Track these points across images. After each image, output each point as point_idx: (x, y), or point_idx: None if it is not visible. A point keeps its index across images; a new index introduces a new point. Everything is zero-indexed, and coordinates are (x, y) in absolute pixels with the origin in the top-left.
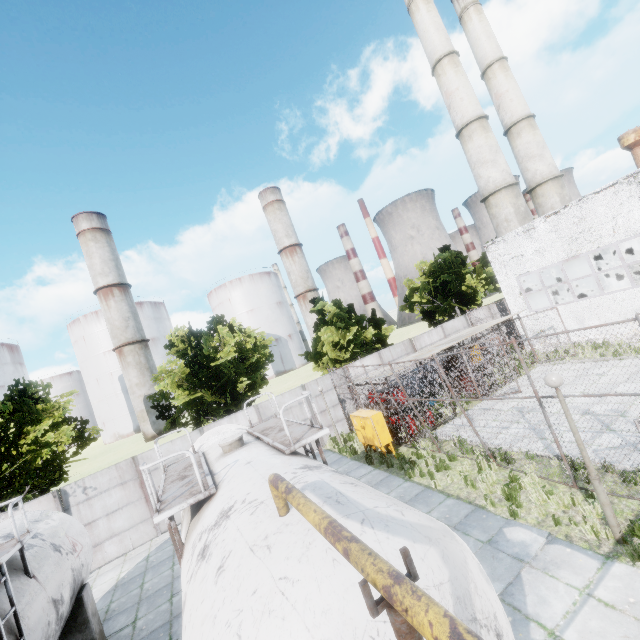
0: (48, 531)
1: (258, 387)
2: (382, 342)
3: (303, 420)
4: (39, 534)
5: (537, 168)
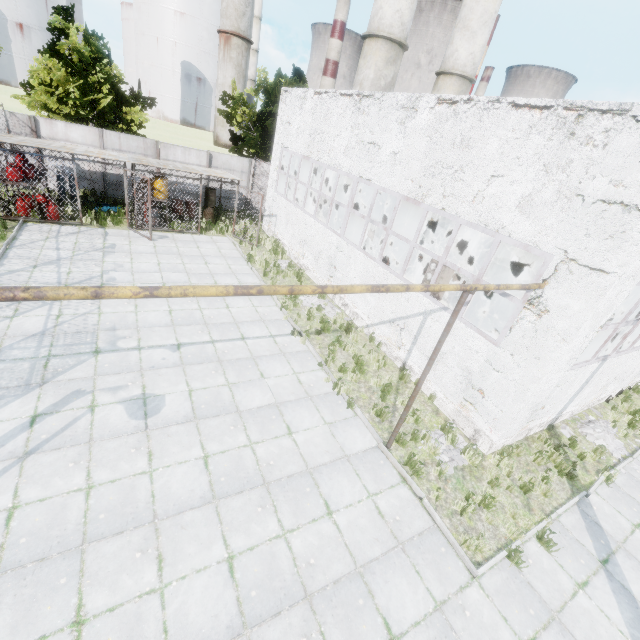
0: None
1: None
2: (122, 124)
3: None
4: None
5: (459, 48)
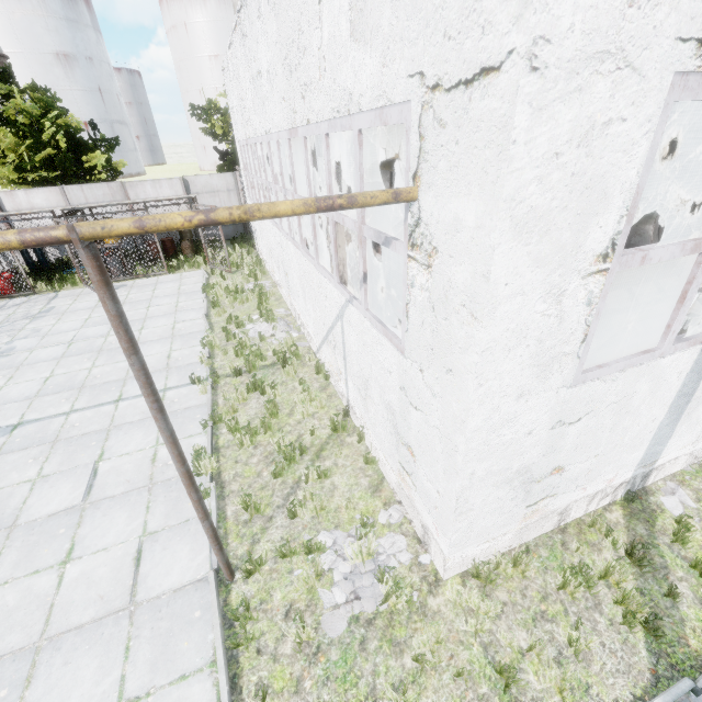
0: None
1: None
2: (85, 175)
3: None
4: None
5: None
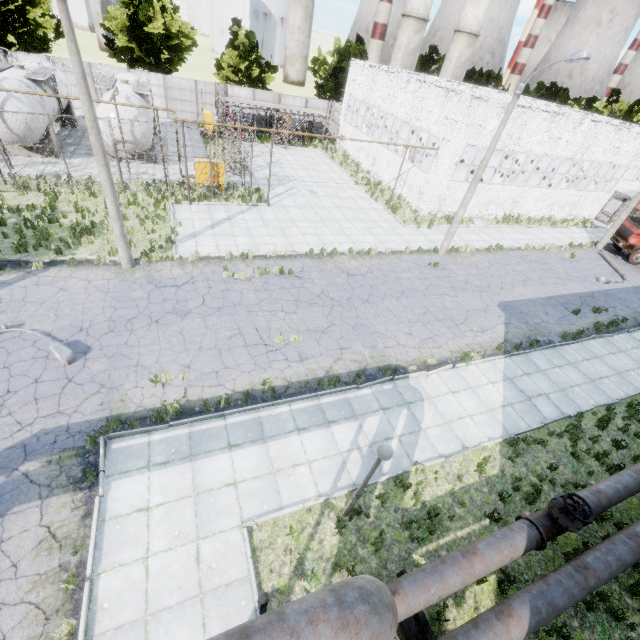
0: (57, 74)
1: (175, 64)
2: (263, 85)
3: (190, 101)
4: (55, 73)
5: (468, 13)
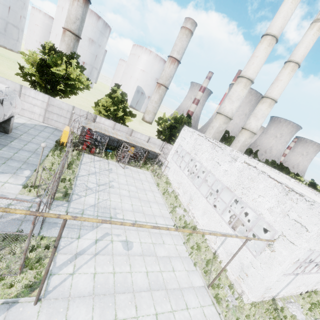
0: None
1: (67, 94)
2: (123, 122)
3: (65, 117)
4: None
5: (252, 122)
